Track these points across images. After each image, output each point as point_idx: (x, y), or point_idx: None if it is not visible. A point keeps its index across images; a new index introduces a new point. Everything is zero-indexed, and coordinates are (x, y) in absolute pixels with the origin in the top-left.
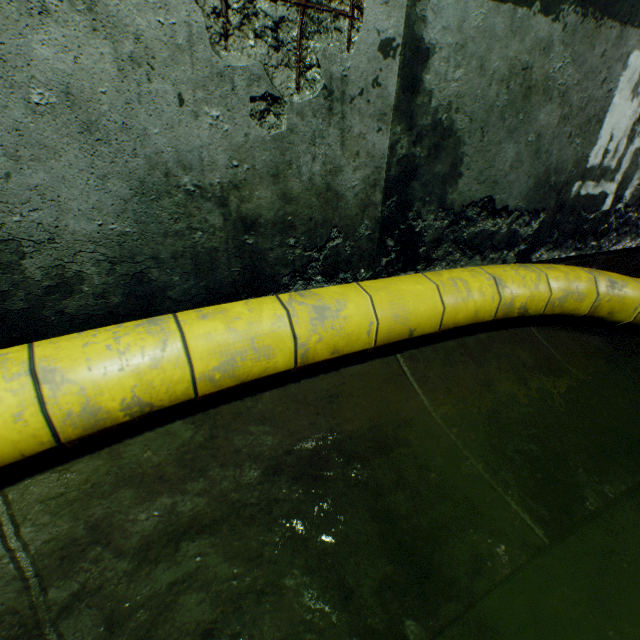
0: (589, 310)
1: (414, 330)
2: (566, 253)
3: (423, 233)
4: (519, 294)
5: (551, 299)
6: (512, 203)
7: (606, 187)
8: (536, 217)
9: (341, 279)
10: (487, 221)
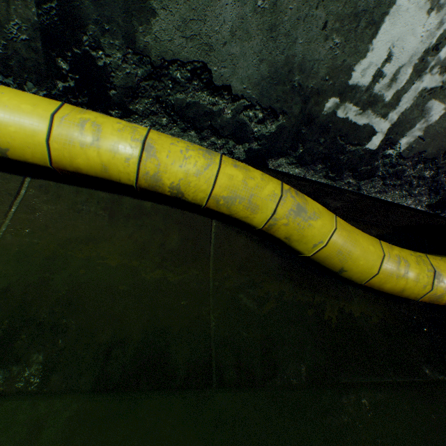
0: (265, 226)
1: (8, 150)
2: (315, 177)
3: (111, 72)
4: (169, 171)
5: (215, 194)
6: (238, 86)
7: (375, 122)
8: (274, 118)
9: (1, 82)
10: (203, 94)
